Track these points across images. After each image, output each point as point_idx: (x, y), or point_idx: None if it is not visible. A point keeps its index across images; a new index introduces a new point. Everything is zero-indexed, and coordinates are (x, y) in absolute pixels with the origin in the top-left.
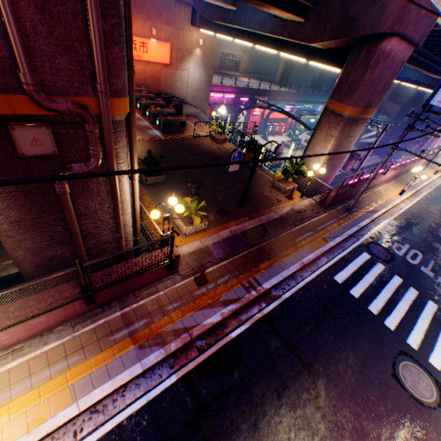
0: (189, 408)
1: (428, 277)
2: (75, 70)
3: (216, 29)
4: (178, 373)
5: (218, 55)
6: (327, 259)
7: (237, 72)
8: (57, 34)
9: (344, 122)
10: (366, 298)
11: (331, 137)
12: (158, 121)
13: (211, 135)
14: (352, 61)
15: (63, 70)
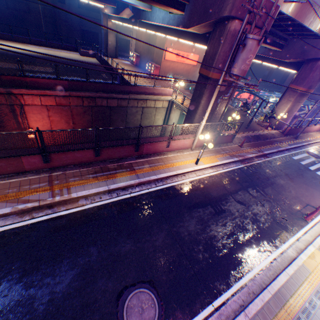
0: (250, 172)
1: None
2: None
3: None
4: (243, 165)
5: None
6: (288, 152)
7: None
8: None
9: (297, 94)
10: (307, 165)
11: (289, 101)
12: None
13: None
14: (303, 68)
15: None
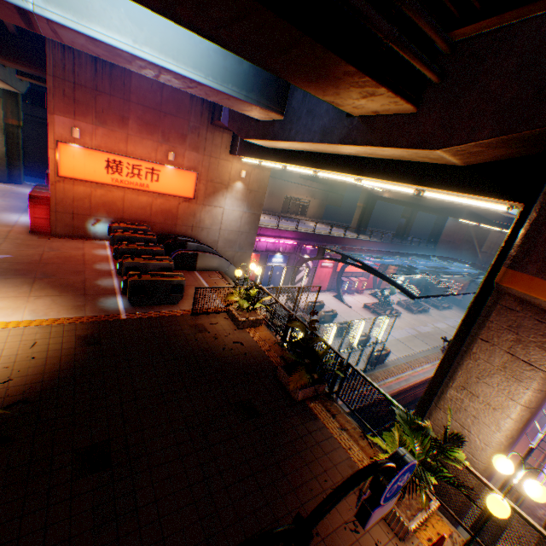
0: None
1: None
2: None
3: (260, 154)
4: None
5: (281, 198)
6: None
7: (304, 216)
8: None
9: None
10: None
11: (531, 368)
12: (123, 282)
13: (230, 310)
14: None
15: None
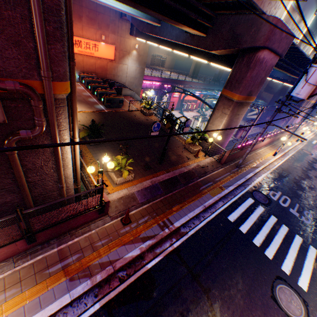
0: None
1: (295, 216)
2: (23, 59)
3: (147, 38)
4: (101, 301)
5: (150, 55)
6: (223, 203)
7: (163, 68)
8: (7, 31)
9: (233, 104)
10: (251, 233)
11: (225, 114)
12: (102, 99)
13: (141, 110)
14: (238, 64)
15: (12, 59)
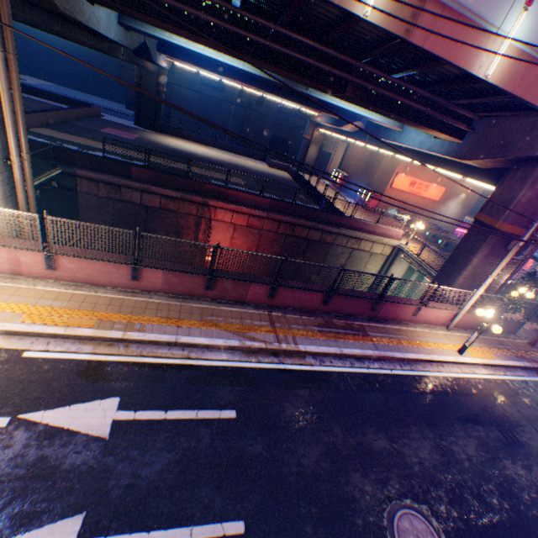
0: None
1: None
2: None
3: None
4: None
5: None
6: None
7: None
8: None
9: None
10: None
11: None
12: (440, 240)
13: None
14: None
15: None
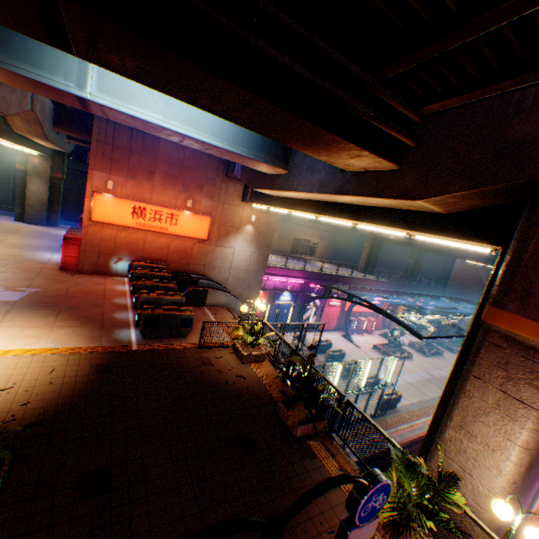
0: None
1: None
2: None
3: (268, 201)
4: None
5: (290, 239)
6: None
7: (312, 256)
8: None
9: None
10: None
11: (523, 405)
12: (137, 314)
13: (234, 344)
14: None
15: None
